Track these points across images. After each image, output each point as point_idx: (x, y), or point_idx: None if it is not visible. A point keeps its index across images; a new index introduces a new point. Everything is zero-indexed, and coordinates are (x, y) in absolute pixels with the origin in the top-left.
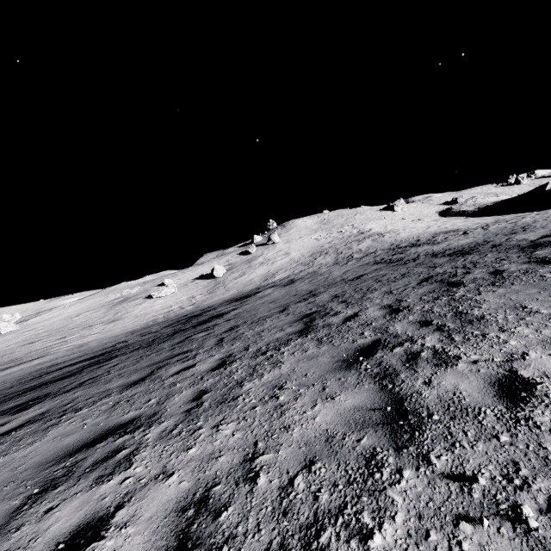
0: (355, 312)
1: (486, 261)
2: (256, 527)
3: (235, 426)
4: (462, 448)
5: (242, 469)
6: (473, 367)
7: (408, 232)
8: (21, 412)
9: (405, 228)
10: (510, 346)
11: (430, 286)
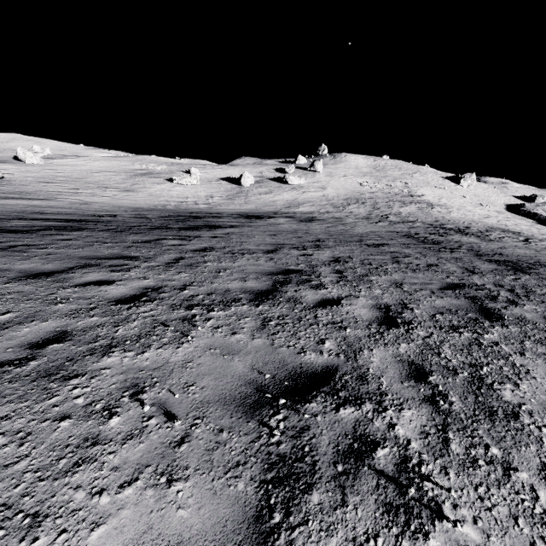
0: (340, 295)
1: None
2: None
3: None
4: None
5: None
6: None
7: (462, 213)
8: None
9: (461, 208)
10: None
11: (455, 300)
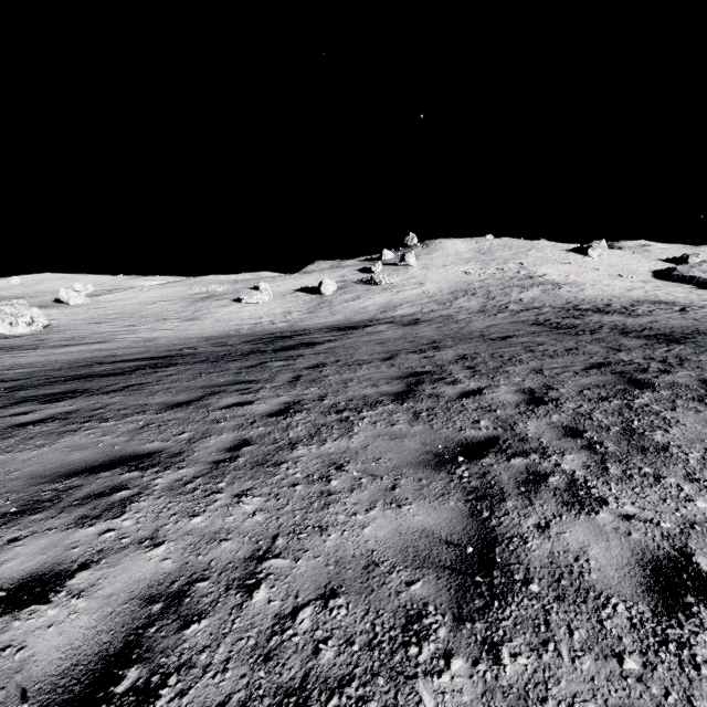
0: (480, 386)
1: (702, 360)
2: (224, 663)
3: (261, 503)
4: (557, 655)
5: (243, 569)
6: (623, 525)
7: (598, 289)
8: (51, 404)
9: (596, 284)
10: (695, 509)
11: (602, 377)
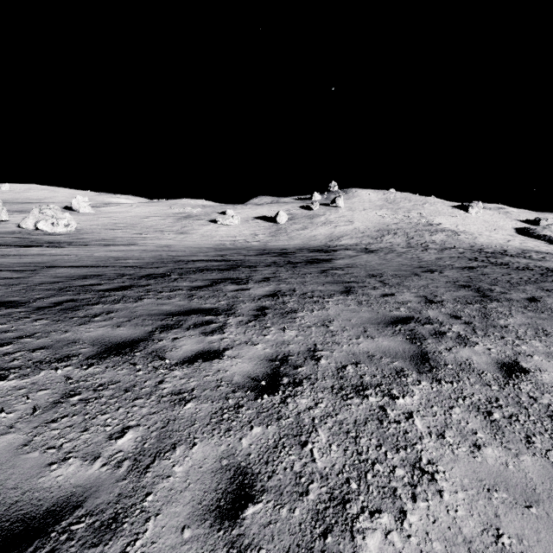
0: (528, 296)
1: None
2: None
3: (541, 343)
4: None
5: None
6: None
7: (487, 238)
8: (245, 285)
9: (481, 234)
10: None
11: None
